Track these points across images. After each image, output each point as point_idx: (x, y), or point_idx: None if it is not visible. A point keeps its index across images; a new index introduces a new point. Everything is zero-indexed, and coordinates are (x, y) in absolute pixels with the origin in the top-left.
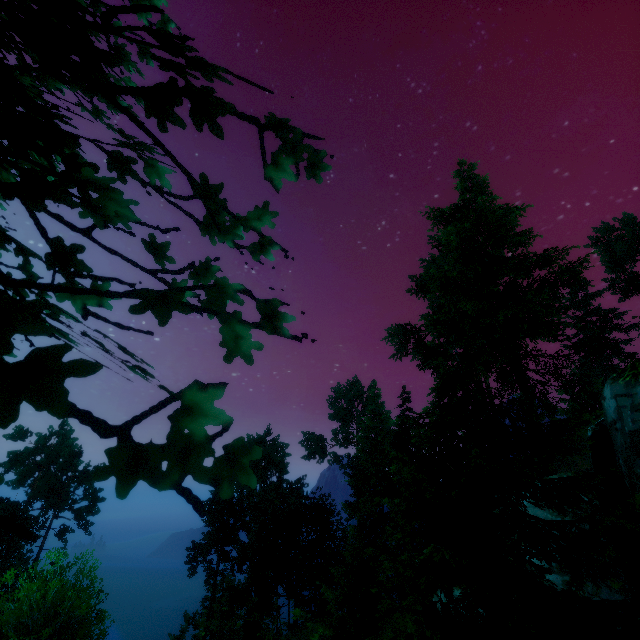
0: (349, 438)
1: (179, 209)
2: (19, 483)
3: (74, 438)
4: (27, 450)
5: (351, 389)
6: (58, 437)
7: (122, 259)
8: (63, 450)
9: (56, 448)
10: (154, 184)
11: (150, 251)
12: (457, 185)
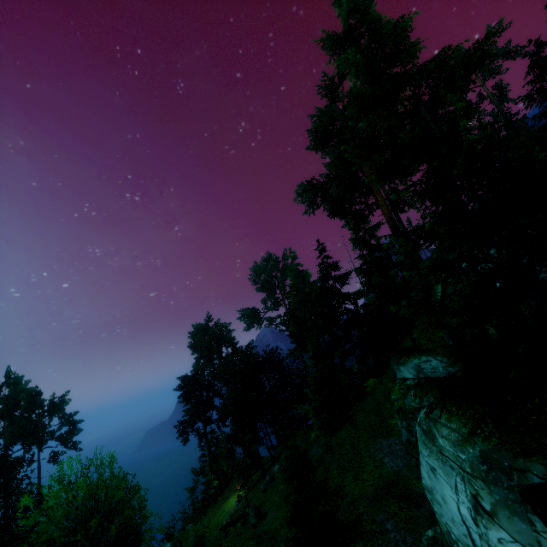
0: (277, 302)
1: None
2: None
3: (26, 382)
4: None
5: (267, 263)
6: (8, 387)
7: None
8: (20, 395)
9: (11, 395)
10: None
11: None
12: (339, 12)
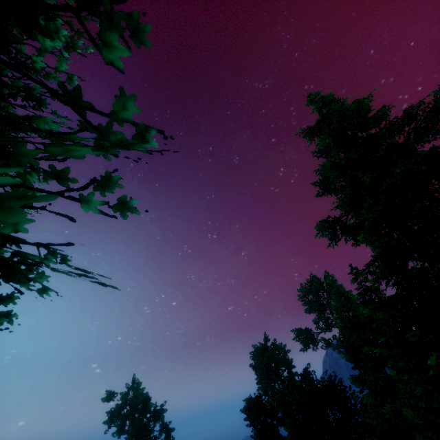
0: (328, 322)
1: (70, 141)
2: (119, 433)
3: (142, 388)
4: (117, 406)
5: (312, 284)
6: (133, 391)
7: (32, 189)
8: (138, 399)
9: (133, 399)
10: (43, 128)
11: (55, 177)
12: (313, 109)
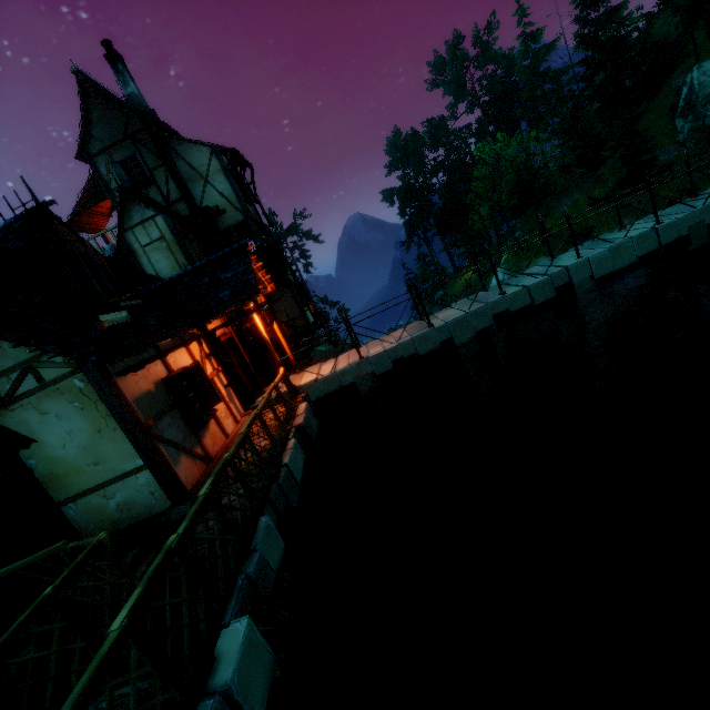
0: (473, 102)
1: None
2: None
3: None
4: None
5: (457, 48)
6: None
7: None
8: None
9: None
10: None
11: None
12: None
